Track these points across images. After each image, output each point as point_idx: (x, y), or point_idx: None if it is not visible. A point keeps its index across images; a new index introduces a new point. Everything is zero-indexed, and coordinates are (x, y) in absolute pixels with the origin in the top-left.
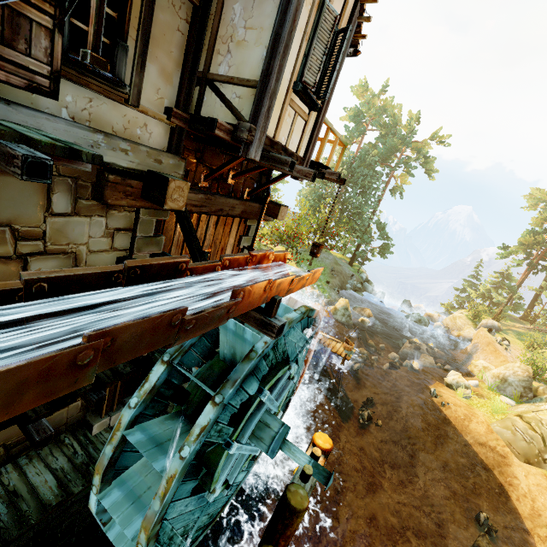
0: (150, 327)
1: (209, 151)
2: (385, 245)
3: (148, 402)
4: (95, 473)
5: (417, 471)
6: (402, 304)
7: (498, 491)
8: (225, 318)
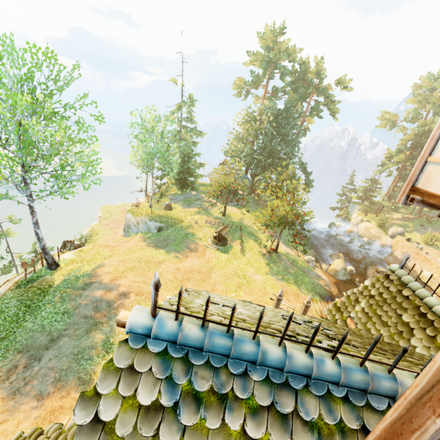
0: None
1: None
2: (307, 181)
3: None
4: None
5: None
6: (330, 227)
7: None
8: None
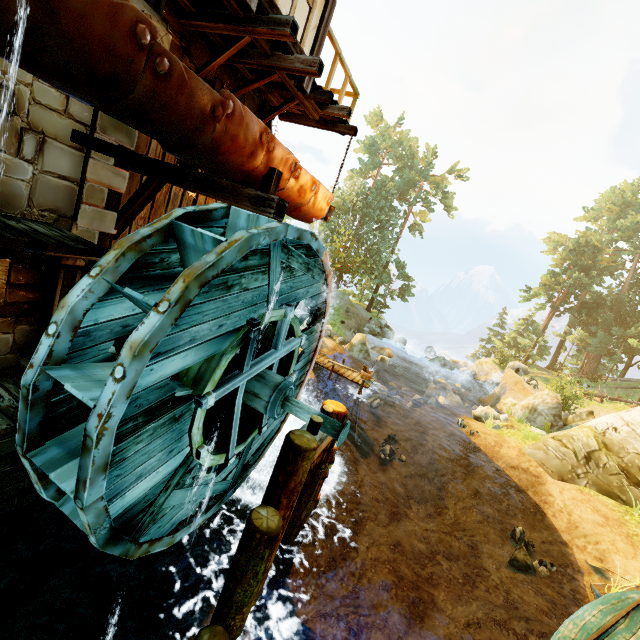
0: (106, 2)
1: (198, 46)
2: (406, 287)
3: (107, 288)
4: (26, 374)
5: (446, 503)
6: (425, 351)
7: (534, 511)
8: (209, 126)
